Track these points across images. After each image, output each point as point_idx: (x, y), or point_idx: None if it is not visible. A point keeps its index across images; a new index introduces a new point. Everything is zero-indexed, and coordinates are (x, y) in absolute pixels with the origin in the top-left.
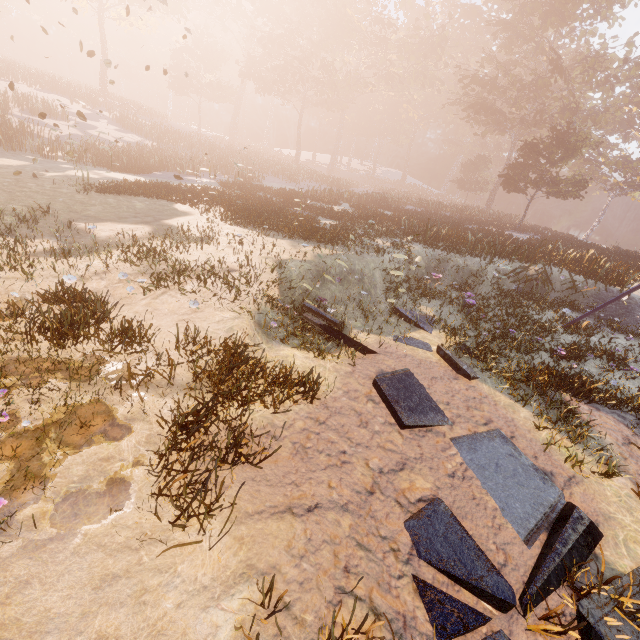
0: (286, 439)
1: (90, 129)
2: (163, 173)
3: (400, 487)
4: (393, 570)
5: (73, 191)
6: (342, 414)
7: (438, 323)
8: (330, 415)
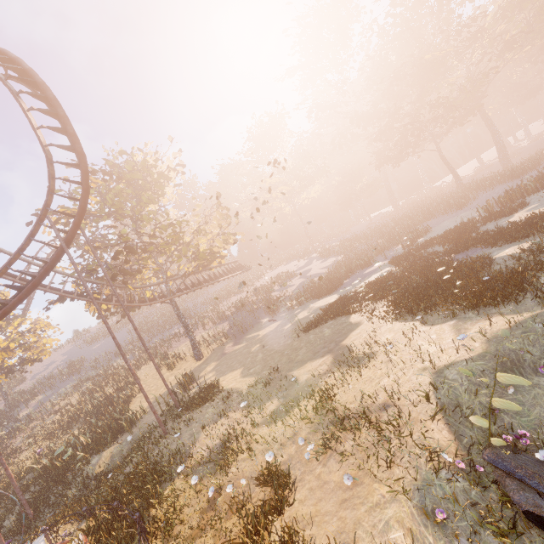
0: None
1: (308, 273)
2: (350, 278)
3: None
4: None
5: (293, 339)
6: None
7: None
8: None
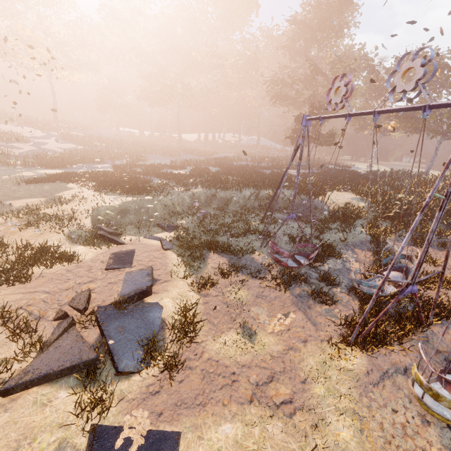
0: (48, 277)
1: (43, 145)
2: (81, 165)
3: (83, 288)
4: (53, 307)
5: (12, 185)
6: (82, 267)
7: (181, 228)
8: (76, 268)
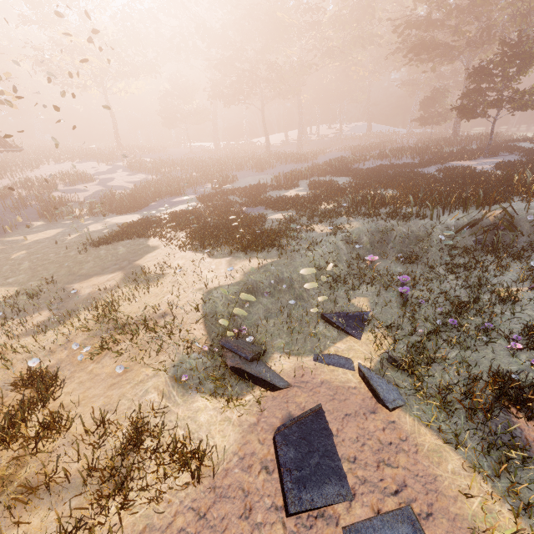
0: None
1: (109, 182)
2: (157, 202)
3: None
4: None
5: (78, 252)
6: (227, 498)
7: (371, 320)
8: (214, 501)
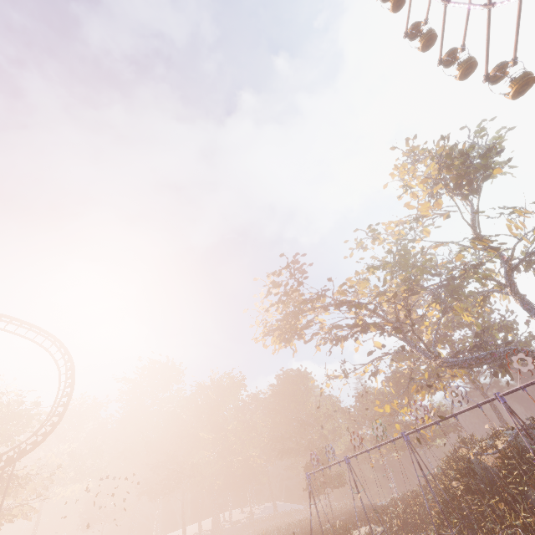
0: None
1: None
2: None
3: None
4: None
5: None
6: None
7: None
8: None
